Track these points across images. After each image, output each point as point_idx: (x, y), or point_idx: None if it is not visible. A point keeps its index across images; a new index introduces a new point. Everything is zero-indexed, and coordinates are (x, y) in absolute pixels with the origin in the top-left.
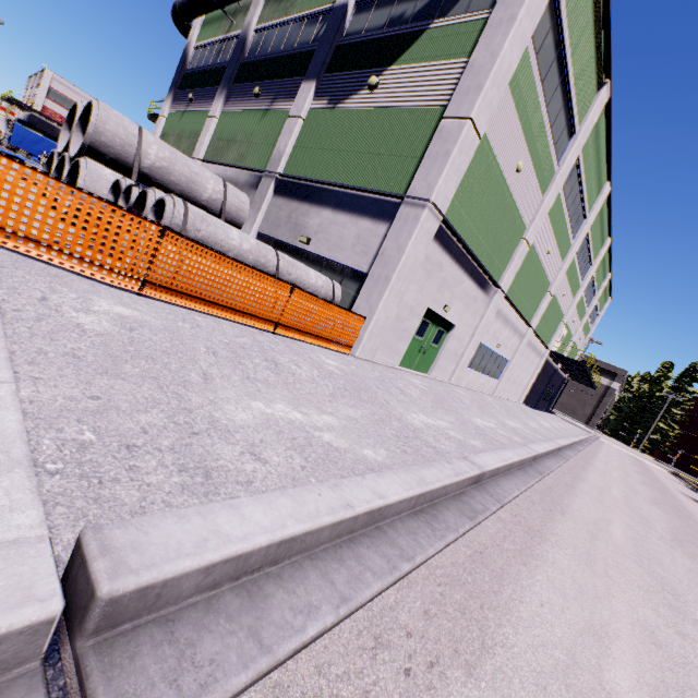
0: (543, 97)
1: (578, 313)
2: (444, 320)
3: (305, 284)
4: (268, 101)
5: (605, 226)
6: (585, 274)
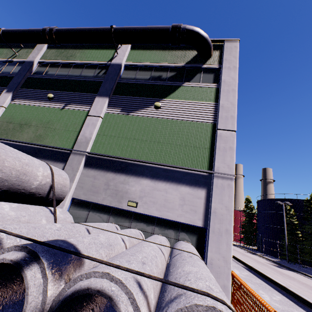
0: None
1: None
2: None
3: None
4: (63, 103)
5: None
6: None
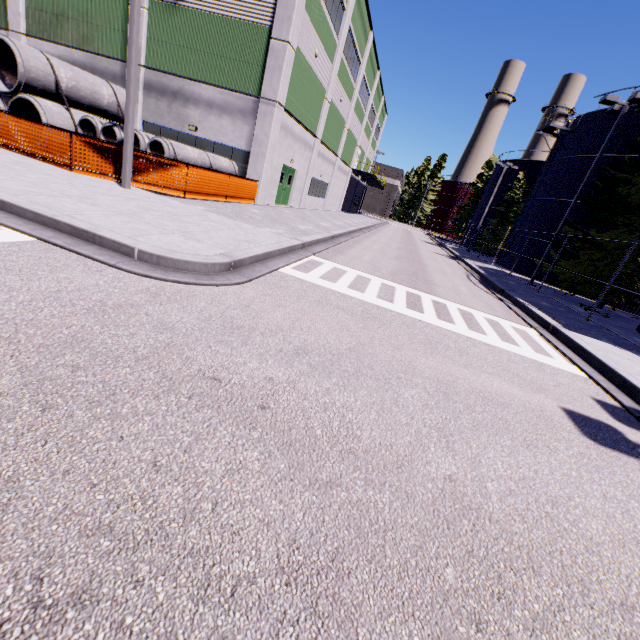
0: (323, 0)
1: (366, 135)
2: (291, 168)
3: (222, 168)
4: None
5: (375, 63)
6: (366, 104)
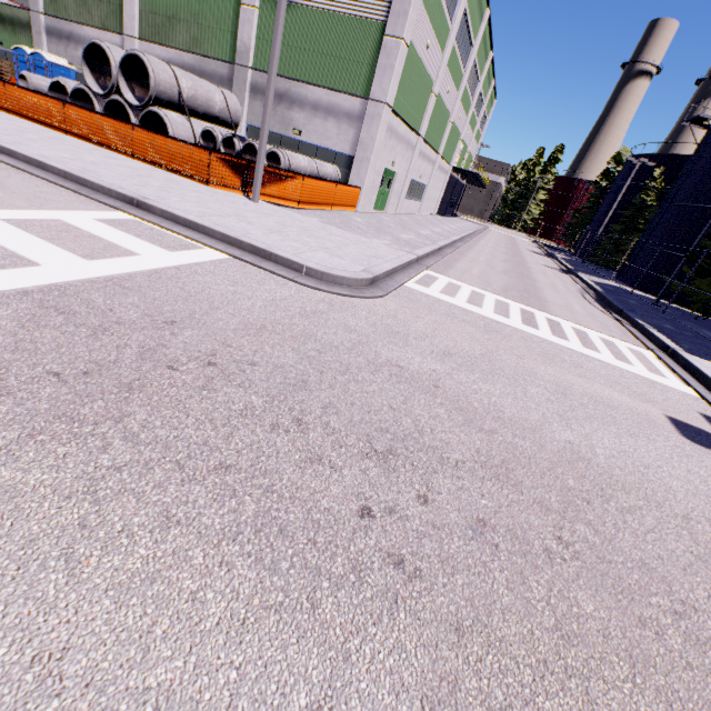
0: None
1: (471, 126)
2: (391, 171)
3: (327, 175)
4: None
5: (488, 43)
6: (474, 91)
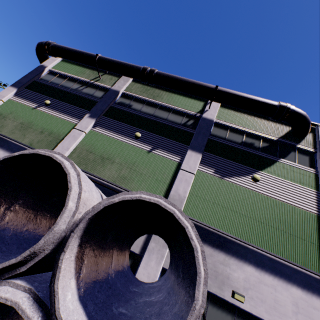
0: None
1: None
2: None
3: None
4: (150, 146)
5: None
6: None
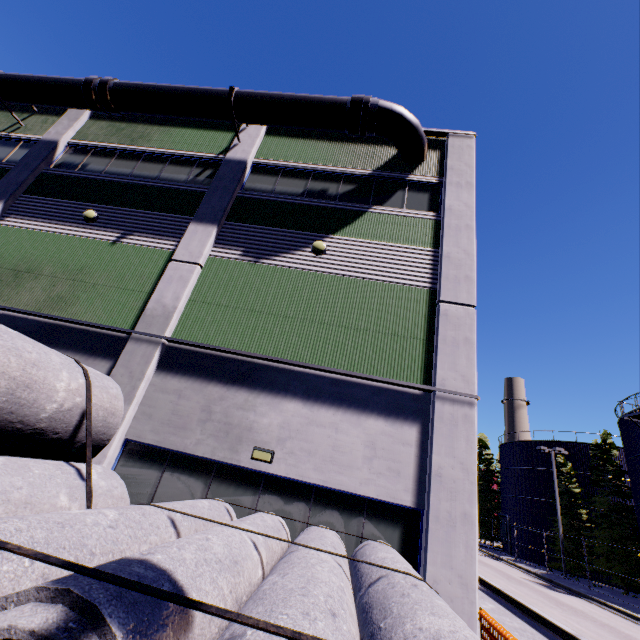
0: None
1: None
2: None
3: None
4: (117, 231)
5: None
6: None
